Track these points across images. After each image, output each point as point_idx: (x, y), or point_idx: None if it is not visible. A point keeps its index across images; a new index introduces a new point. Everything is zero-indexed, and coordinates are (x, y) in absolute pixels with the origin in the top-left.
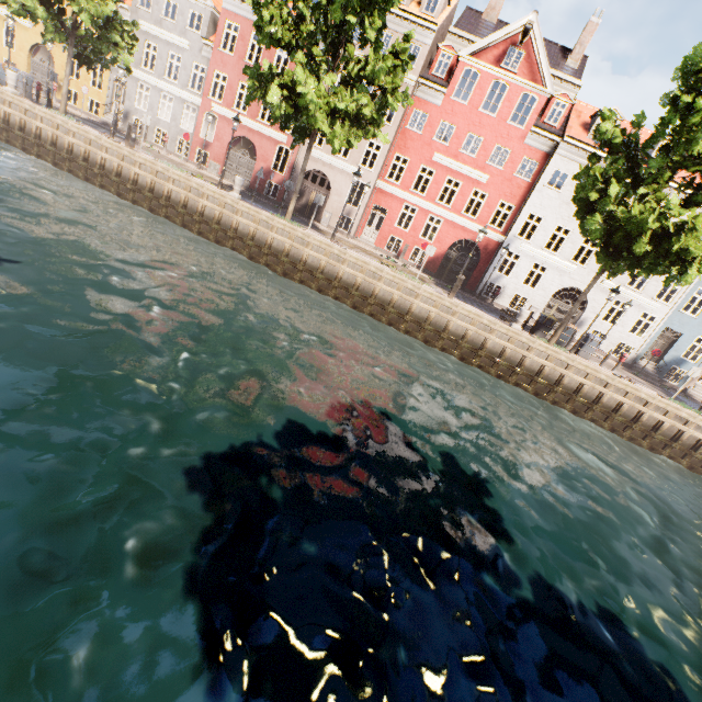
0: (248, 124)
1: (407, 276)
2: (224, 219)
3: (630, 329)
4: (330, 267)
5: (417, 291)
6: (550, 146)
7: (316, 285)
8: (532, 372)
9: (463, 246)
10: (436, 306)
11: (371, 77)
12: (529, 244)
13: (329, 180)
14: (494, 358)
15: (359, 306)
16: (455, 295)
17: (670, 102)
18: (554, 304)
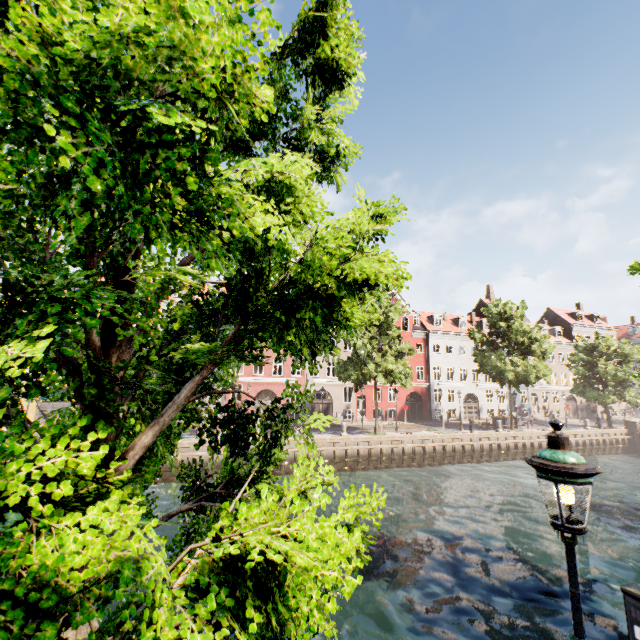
0: (267, 380)
1: (446, 432)
2: (350, 452)
3: (498, 401)
4: (417, 448)
5: (462, 437)
6: (423, 335)
7: (416, 463)
8: (521, 448)
9: (410, 396)
10: (472, 440)
11: (400, 350)
12: (440, 381)
13: (329, 393)
14: (507, 451)
15: (441, 462)
16: (446, 427)
17: (493, 323)
18: (465, 405)
